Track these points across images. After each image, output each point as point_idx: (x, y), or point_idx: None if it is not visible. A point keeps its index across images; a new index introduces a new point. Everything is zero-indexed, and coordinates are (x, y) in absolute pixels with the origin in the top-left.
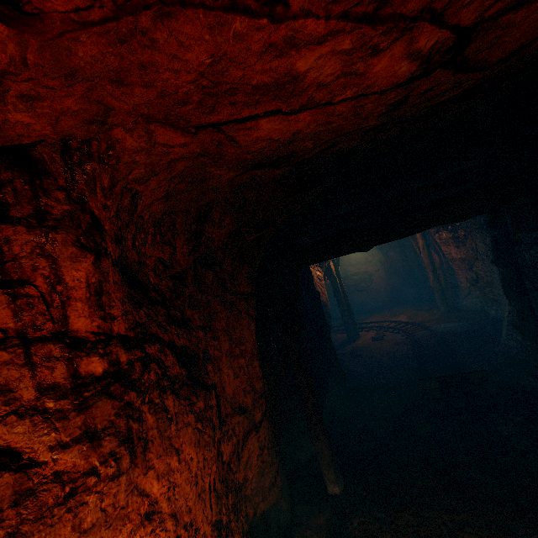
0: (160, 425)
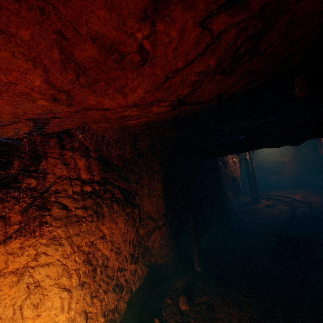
0: (109, 212)
